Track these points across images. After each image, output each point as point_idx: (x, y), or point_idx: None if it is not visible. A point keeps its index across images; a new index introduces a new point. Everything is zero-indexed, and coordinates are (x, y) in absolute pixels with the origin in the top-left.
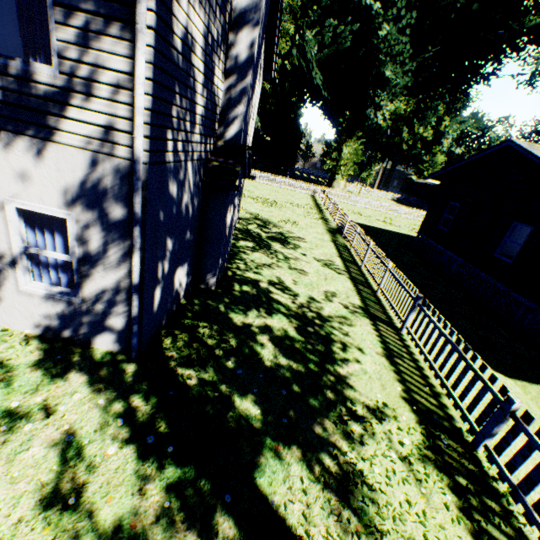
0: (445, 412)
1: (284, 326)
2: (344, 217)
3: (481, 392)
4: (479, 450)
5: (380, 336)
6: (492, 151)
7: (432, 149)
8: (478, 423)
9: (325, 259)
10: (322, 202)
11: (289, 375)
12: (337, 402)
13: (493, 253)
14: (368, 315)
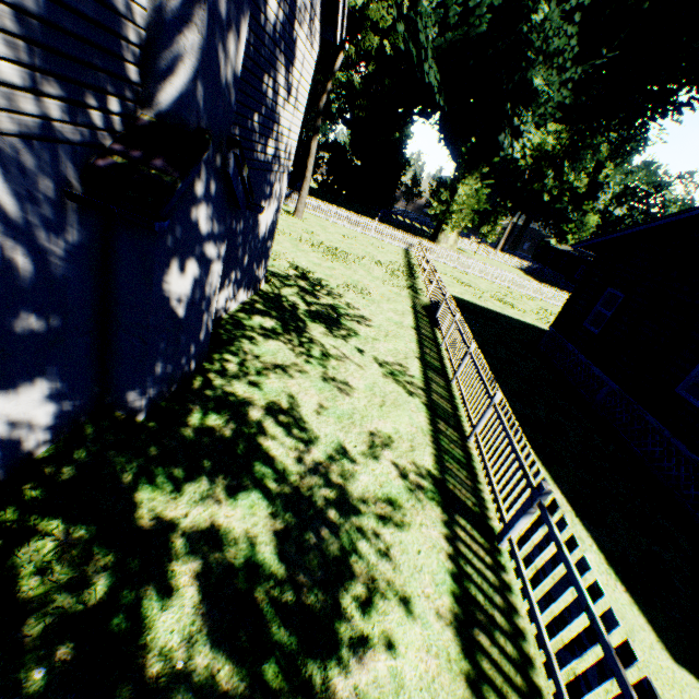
0: None
1: (253, 530)
2: (441, 290)
3: None
4: None
5: (454, 556)
6: (695, 214)
7: (583, 205)
8: None
9: (393, 362)
10: (418, 262)
11: None
12: None
13: (674, 387)
14: (442, 495)
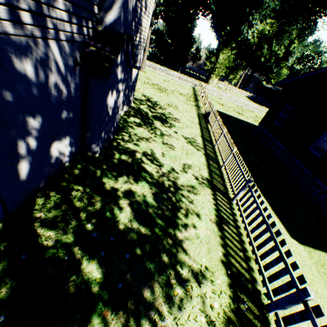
0: (251, 275)
1: (145, 193)
2: (211, 107)
3: (282, 272)
4: (270, 313)
5: (216, 204)
6: None
7: (281, 64)
8: (275, 293)
9: (190, 137)
10: (199, 94)
11: (137, 238)
12: (170, 265)
13: (308, 147)
14: (211, 186)
